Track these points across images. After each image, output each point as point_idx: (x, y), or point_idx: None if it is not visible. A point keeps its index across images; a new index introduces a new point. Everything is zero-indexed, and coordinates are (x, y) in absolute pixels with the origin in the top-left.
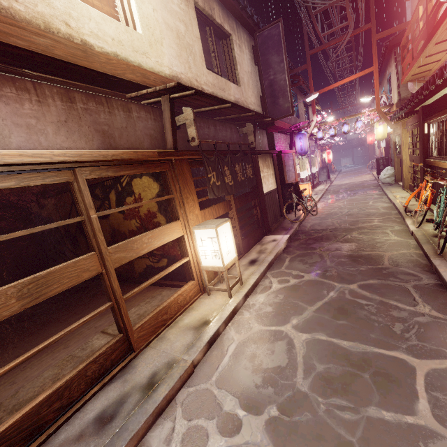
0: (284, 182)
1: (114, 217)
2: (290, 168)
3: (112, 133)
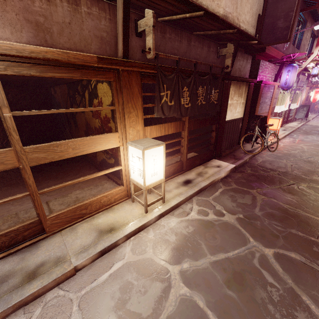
0: (254, 113)
1: (87, 113)
2: (266, 100)
3: (50, 26)
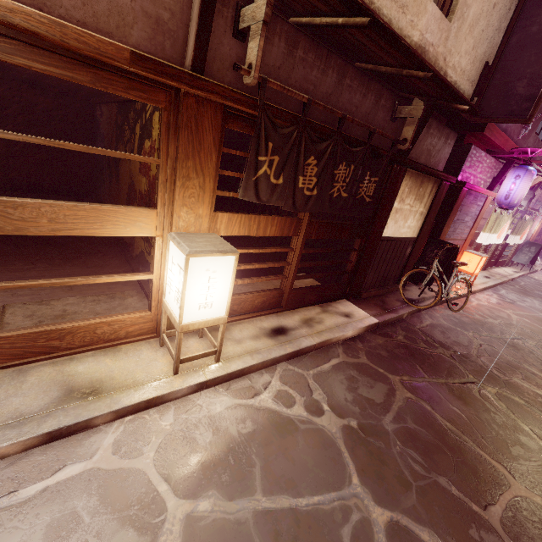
0: (438, 235)
1: (135, 162)
2: (467, 219)
3: None
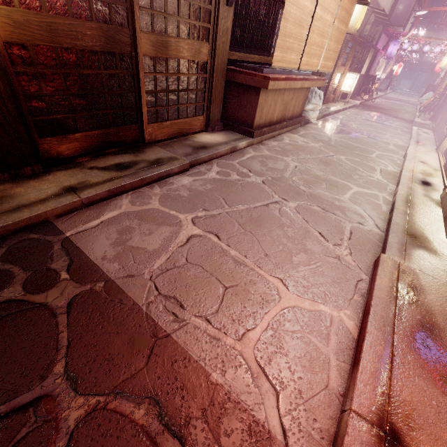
0: (368, 73)
1: None
2: (375, 65)
3: None
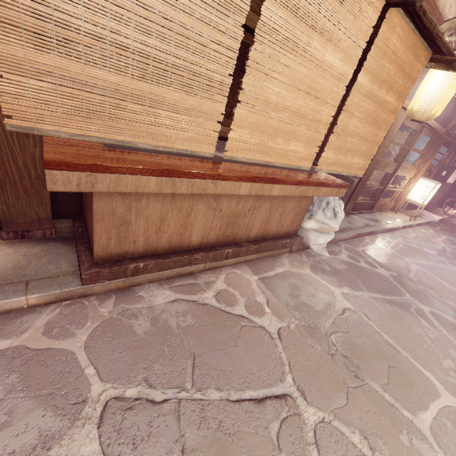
0: None
1: None
2: None
3: None
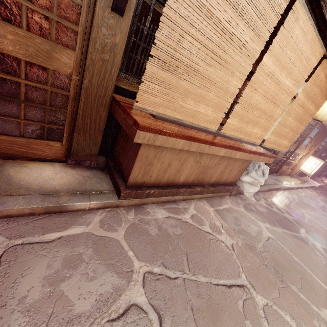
0: None
1: None
2: None
3: None
